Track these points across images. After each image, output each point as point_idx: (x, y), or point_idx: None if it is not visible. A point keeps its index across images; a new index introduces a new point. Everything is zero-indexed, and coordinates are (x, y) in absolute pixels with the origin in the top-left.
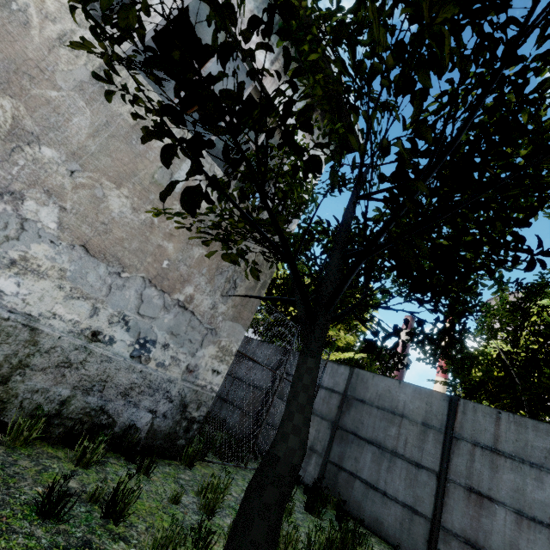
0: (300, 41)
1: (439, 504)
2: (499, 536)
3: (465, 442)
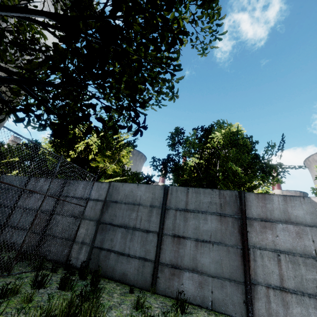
0: None
1: (158, 250)
2: (188, 256)
3: (172, 210)
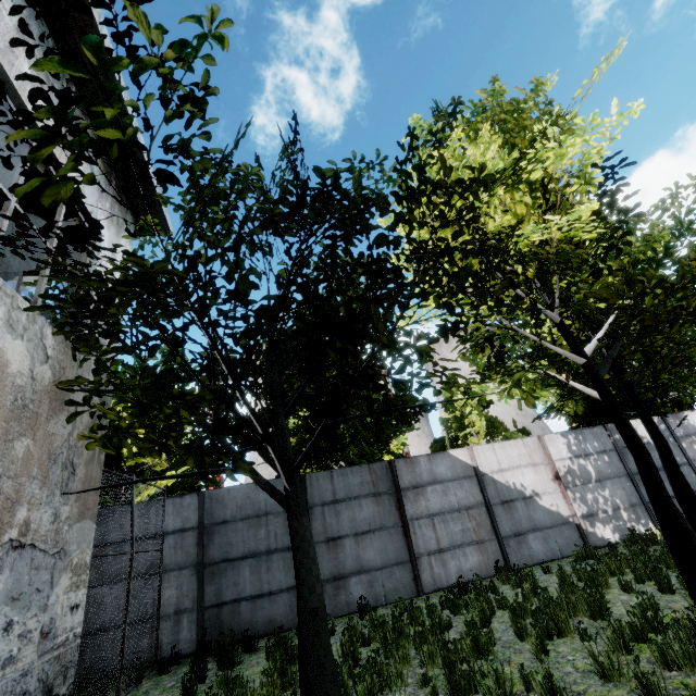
0: (212, 202)
1: None
2: (350, 558)
3: (317, 507)
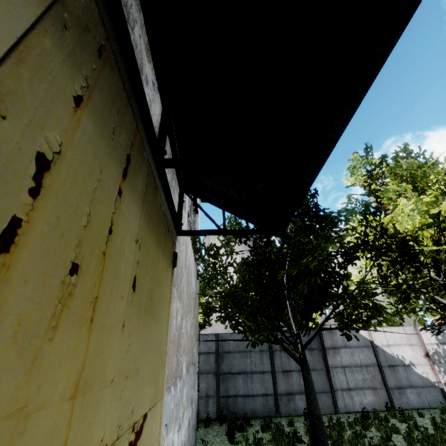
0: None
1: (275, 385)
2: (296, 384)
3: (277, 351)
